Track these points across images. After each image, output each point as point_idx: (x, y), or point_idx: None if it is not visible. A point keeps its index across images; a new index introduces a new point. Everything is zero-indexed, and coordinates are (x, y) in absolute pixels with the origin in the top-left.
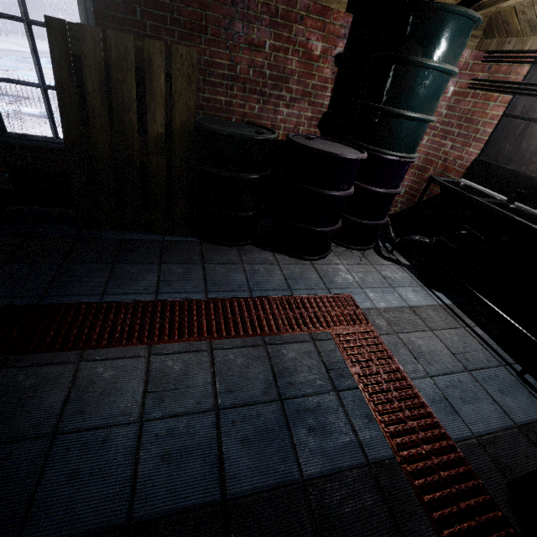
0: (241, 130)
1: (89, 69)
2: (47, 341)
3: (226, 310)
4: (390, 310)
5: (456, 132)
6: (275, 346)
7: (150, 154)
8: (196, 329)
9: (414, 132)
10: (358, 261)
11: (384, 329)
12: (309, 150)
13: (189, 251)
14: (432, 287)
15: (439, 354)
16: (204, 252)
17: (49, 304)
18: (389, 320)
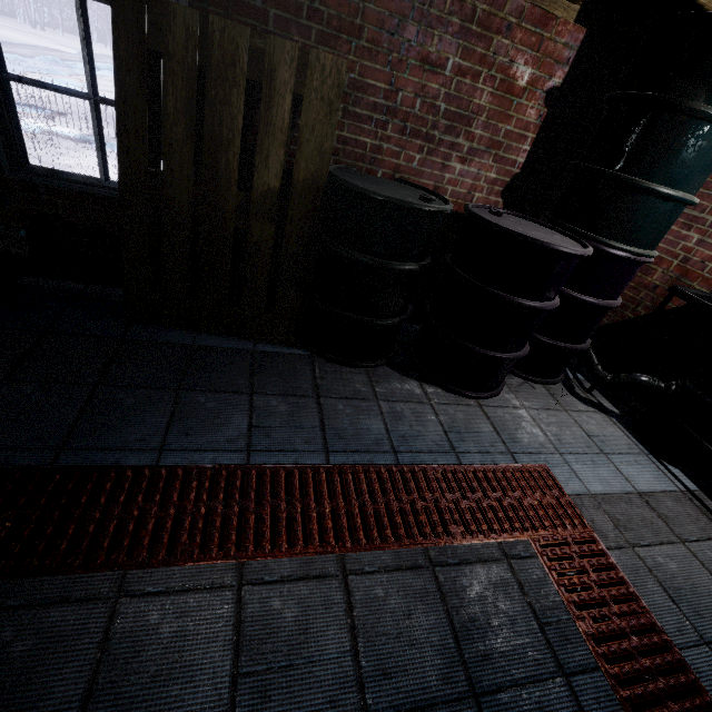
0: (397, 193)
1: (173, 76)
2: (62, 546)
3: (362, 489)
4: (612, 499)
5: (710, 220)
6: (448, 570)
7: (252, 219)
8: (316, 528)
9: (664, 218)
10: (545, 403)
11: (612, 537)
12: (509, 235)
13: (294, 372)
14: (661, 456)
15: (707, 593)
16: (317, 376)
17: (71, 467)
18: (615, 518)
